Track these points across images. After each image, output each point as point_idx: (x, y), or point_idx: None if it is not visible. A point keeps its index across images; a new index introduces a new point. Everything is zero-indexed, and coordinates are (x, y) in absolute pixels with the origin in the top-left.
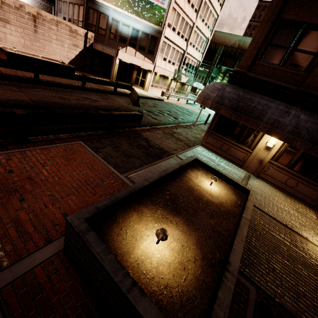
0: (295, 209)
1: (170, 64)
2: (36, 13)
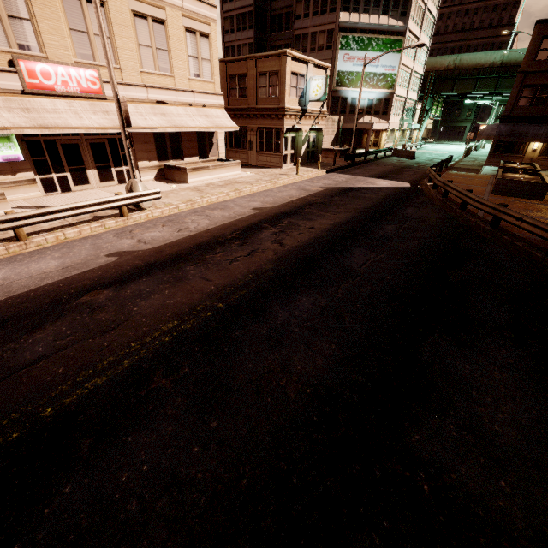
0: None
1: (396, 117)
2: None
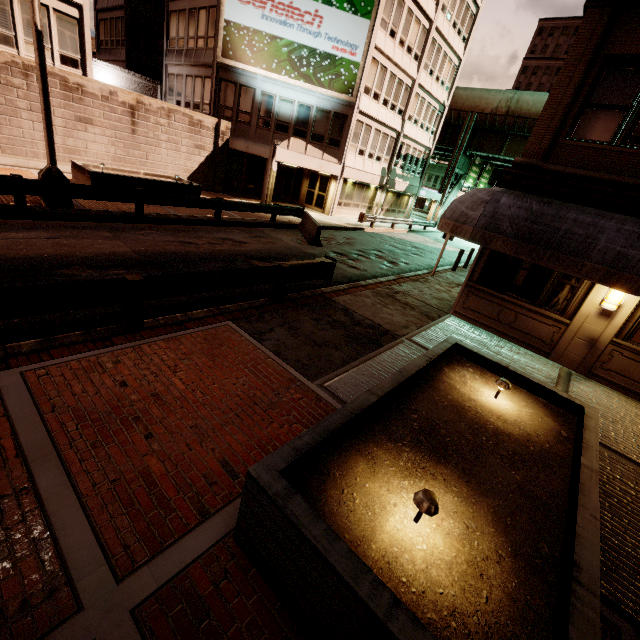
0: None
1: (372, 161)
2: (135, 101)
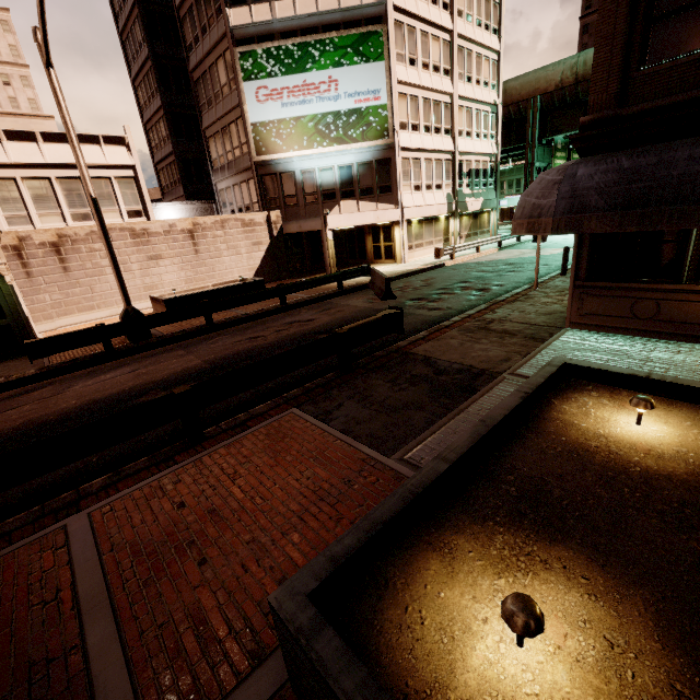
0: None
1: (432, 192)
2: (192, 225)
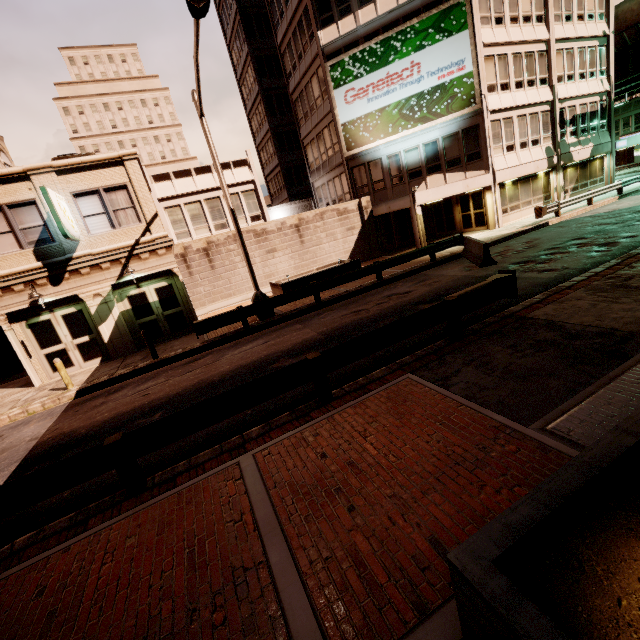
0: None
1: (527, 149)
2: (297, 220)
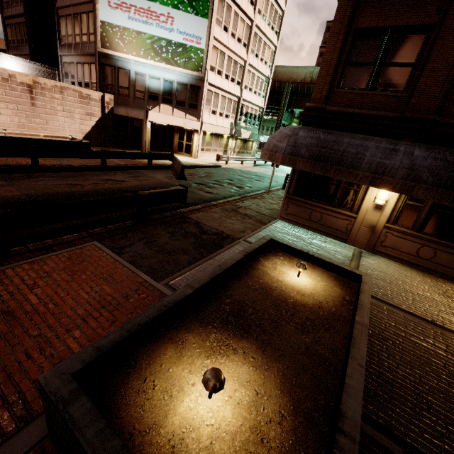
0: (442, 294)
1: (222, 118)
2: (32, 81)
